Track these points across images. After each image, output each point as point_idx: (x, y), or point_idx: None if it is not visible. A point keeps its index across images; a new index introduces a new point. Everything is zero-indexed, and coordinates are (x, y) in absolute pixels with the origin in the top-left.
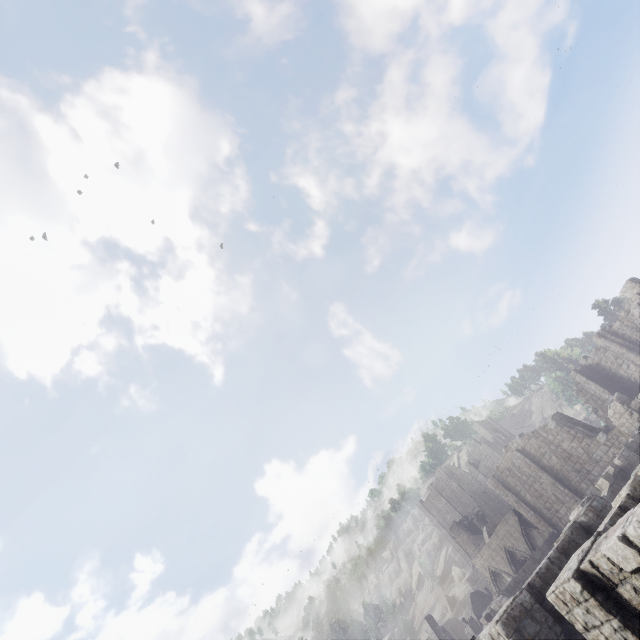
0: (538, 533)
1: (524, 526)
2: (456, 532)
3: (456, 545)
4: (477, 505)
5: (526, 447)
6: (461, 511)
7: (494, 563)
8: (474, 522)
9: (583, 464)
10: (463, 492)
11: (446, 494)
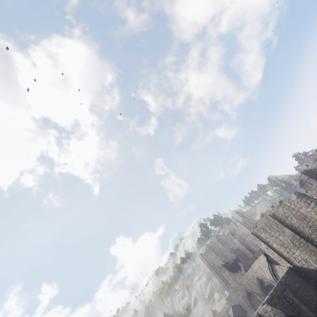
0: (279, 268)
1: (270, 263)
2: (222, 270)
3: (220, 279)
4: (235, 255)
5: (275, 213)
6: (223, 260)
7: (249, 287)
8: (231, 266)
9: (314, 222)
10: (225, 249)
11: (215, 250)
